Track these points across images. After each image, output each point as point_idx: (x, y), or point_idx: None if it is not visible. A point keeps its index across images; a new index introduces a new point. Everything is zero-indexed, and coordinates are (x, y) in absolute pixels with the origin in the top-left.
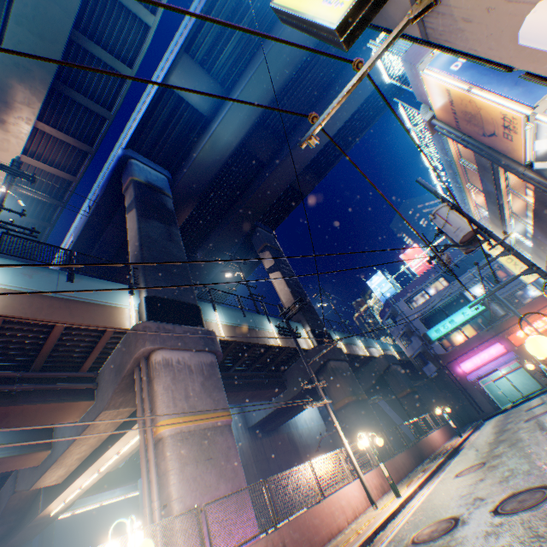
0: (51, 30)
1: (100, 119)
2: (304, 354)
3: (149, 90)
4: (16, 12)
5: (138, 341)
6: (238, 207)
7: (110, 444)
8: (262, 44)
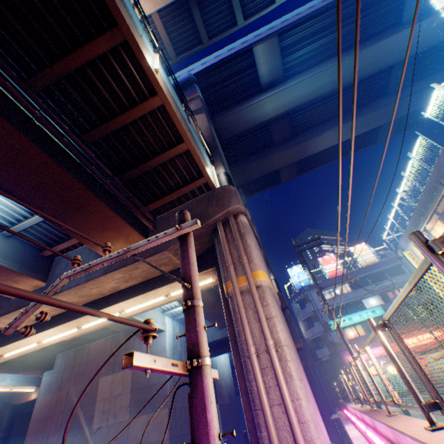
0: None
1: (197, 41)
2: None
3: (233, 46)
4: None
5: (231, 198)
6: (239, 165)
7: (127, 296)
8: (323, 62)
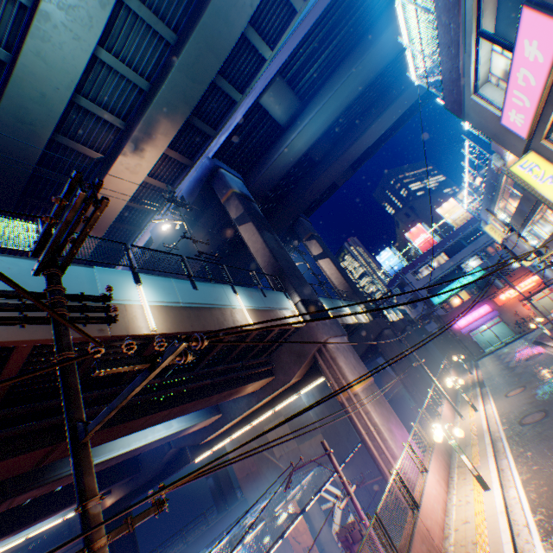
0: (202, 74)
1: (204, 137)
2: (363, 326)
3: None
4: (181, 61)
5: (316, 334)
6: (290, 201)
7: (274, 404)
8: (340, 64)
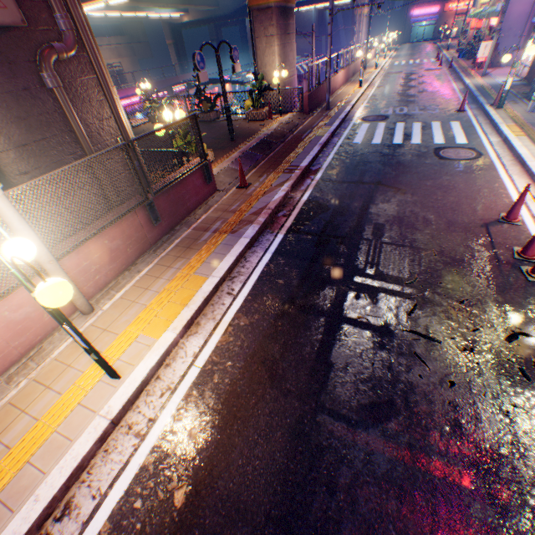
0: None
1: None
2: None
3: None
4: None
5: None
6: None
7: (320, 4)
8: None
